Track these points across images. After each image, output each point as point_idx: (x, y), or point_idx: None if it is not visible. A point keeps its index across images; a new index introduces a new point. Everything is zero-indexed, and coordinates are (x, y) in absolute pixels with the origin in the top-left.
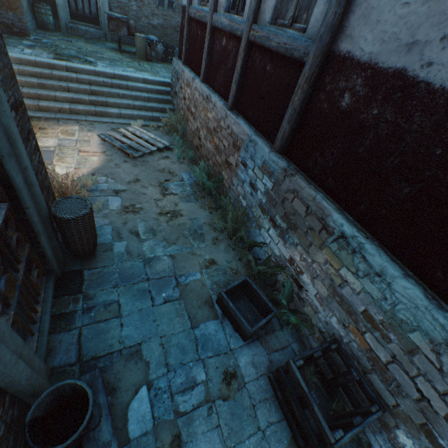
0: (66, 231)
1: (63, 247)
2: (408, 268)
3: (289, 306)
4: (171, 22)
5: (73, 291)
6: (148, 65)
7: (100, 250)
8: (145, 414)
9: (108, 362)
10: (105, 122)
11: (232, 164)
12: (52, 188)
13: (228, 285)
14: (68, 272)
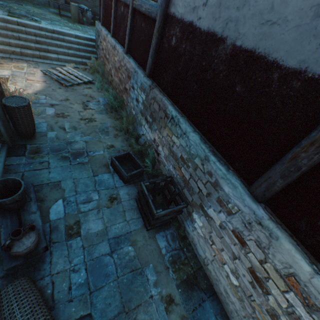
0: (13, 116)
1: (13, 132)
2: (197, 128)
3: (154, 168)
4: None
5: (20, 154)
6: (80, 26)
7: (38, 135)
8: (60, 211)
9: (40, 188)
10: (47, 63)
11: (127, 89)
12: (5, 94)
13: (117, 154)
14: (17, 145)
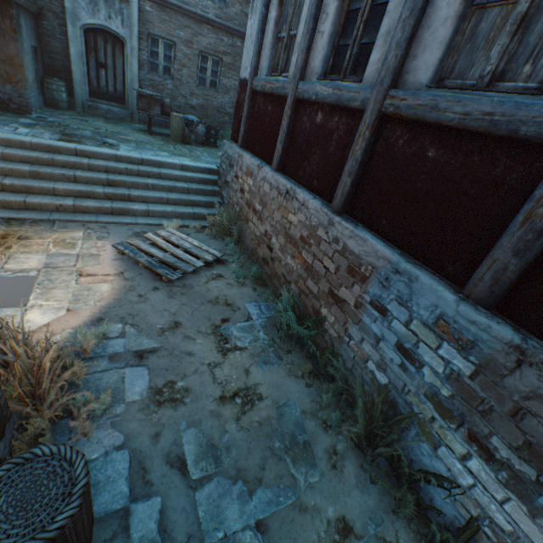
0: None
1: None
2: None
3: None
4: (213, 103)
5: None
6: (185, 148)
7: (99, 536)
8: None
9: None
10: (125, 223)
11: (345, 301)
12: (2, 394)
13: None
14: None
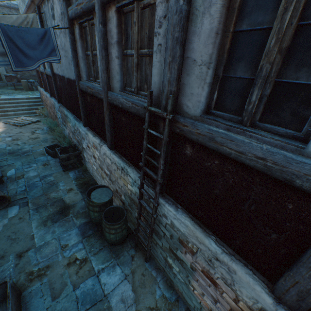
0: None
1: None
2: (74, 114)
3: None
4: None
5: None
6: (31, 92)
7: (1, 150)
8: (13, 172)
9: (2, 167)
10: (7, 118)
11: (56, 115)
12: None
13: (48, 145)
14: None
